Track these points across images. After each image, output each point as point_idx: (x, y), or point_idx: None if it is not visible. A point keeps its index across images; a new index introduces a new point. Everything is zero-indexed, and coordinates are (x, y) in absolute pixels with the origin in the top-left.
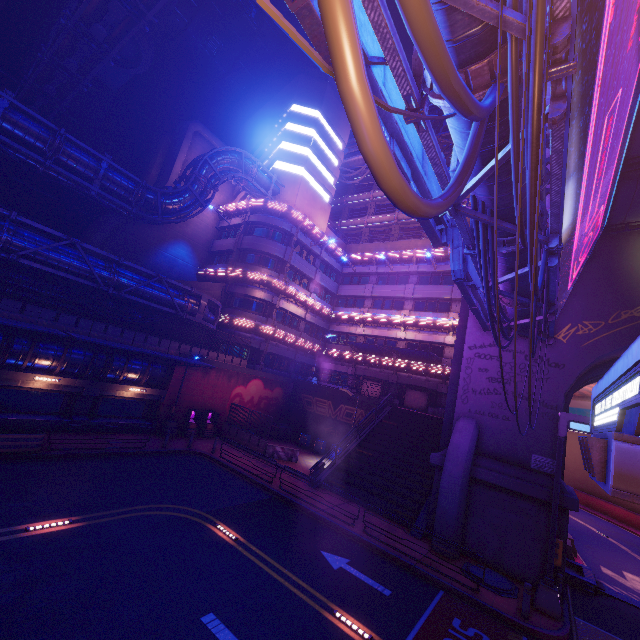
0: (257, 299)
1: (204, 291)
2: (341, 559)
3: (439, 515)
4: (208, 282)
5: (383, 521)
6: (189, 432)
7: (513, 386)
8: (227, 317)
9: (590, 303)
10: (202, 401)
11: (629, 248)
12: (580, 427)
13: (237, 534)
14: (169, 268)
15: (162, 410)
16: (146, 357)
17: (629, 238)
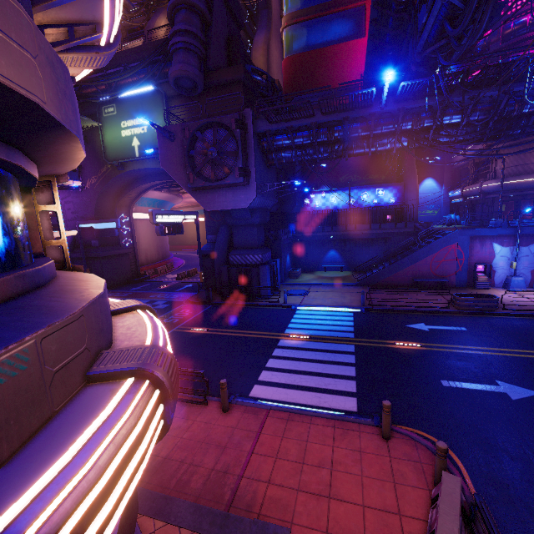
0: None
1: None
2: None
3: None
4: None
5: None
6: None
7: (80, 214)
8: None
9: (92, 167)
10: None
11: (97, 137)
12: (82, 226)
13: None
14: None
15: None
16: None
17: (96, 131)
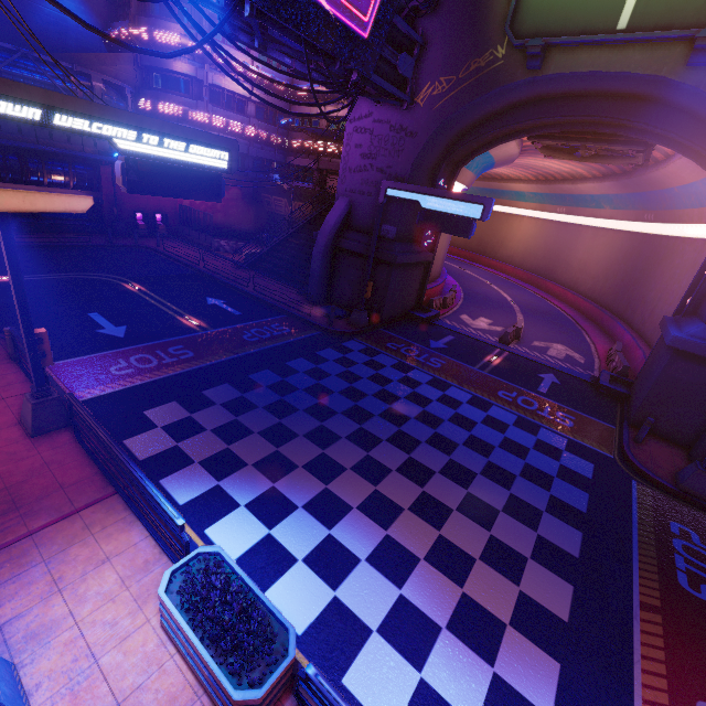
0: (178, 74)
1: (110, 67)
2: (220, 301)
3: (310, 276)
4: (110, 53)
5: (283, 287)
6: (140, 232)
7: (378, 161)
8: (148, 103)
9: (450, 52)
10: (146, 203)
11: None
12: (393, 193)
13: (143, 288)
14: (61, 34)
15: (105, 212)
16: (61, 157)
17: None
